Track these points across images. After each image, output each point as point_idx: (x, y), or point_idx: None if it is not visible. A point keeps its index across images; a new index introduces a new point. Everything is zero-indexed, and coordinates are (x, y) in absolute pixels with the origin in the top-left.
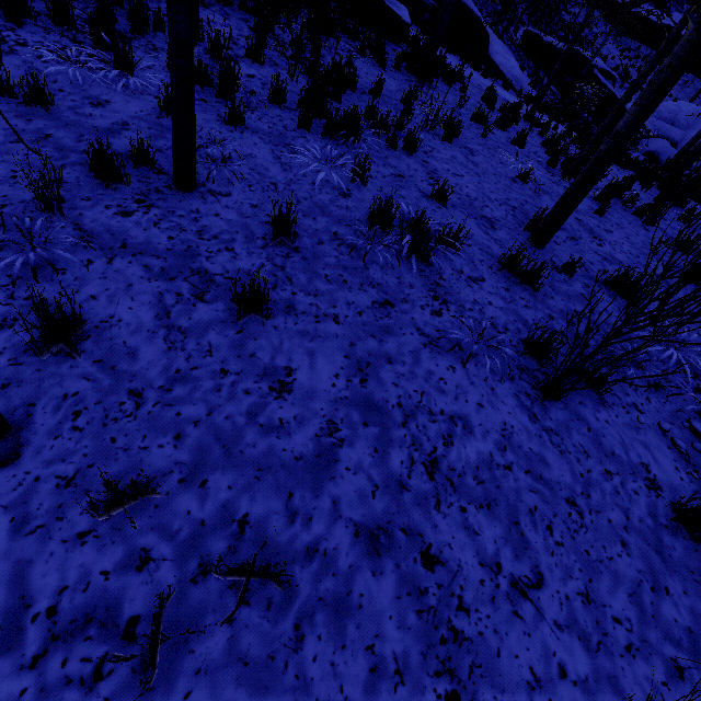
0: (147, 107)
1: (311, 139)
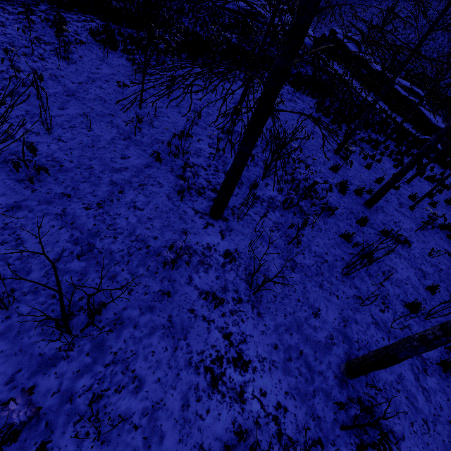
0: (390, 165)
1: (422, 179)
